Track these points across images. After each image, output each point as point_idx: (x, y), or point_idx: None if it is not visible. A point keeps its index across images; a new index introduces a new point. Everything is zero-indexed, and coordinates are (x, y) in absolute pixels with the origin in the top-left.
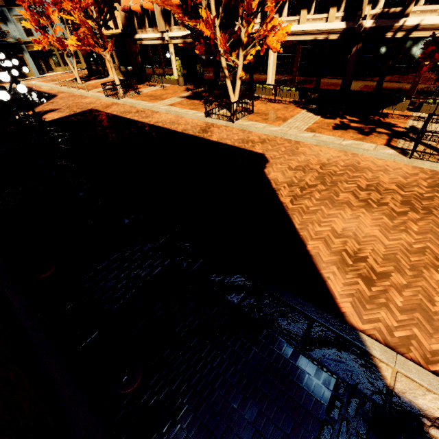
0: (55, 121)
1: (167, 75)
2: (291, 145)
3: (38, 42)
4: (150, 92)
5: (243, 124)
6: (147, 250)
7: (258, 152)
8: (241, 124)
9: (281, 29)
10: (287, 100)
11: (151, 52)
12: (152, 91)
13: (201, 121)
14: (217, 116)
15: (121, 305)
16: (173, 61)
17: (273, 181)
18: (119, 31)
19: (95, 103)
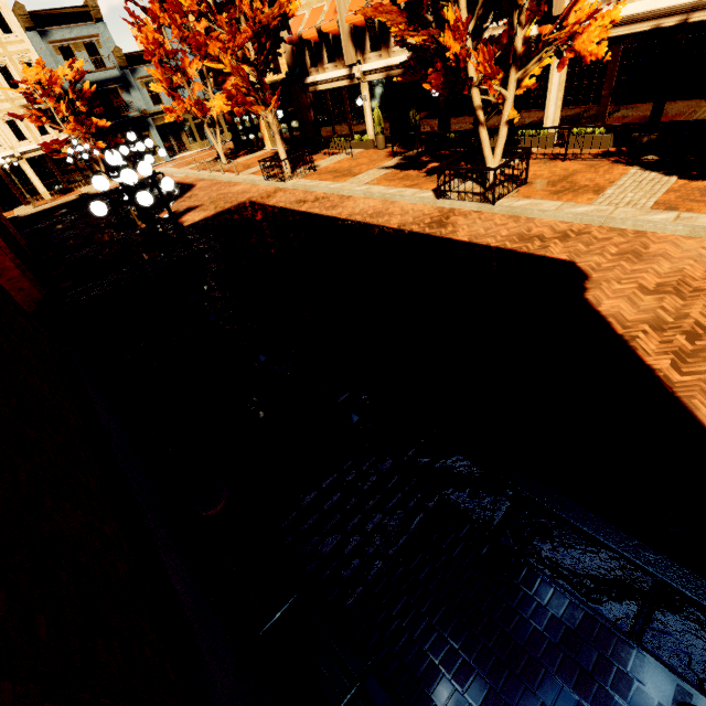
0: (197, 226)
1: (356, 135)
2: (628, 241)
3: (171, 111)
4: (331, 165)
5: (514, 206)
6: (387, 470)
7: (560, 259)
8: (508, 206)
9: (600, 16)
10: (588, 152)
11: (330, 101)
12: (335, 163)
13: (429, 206)
14: (457, 195)
15: (360, 598)
16: (366, 110)
17: (613, 319)
18: (281, 76)
19: (250, 192)
